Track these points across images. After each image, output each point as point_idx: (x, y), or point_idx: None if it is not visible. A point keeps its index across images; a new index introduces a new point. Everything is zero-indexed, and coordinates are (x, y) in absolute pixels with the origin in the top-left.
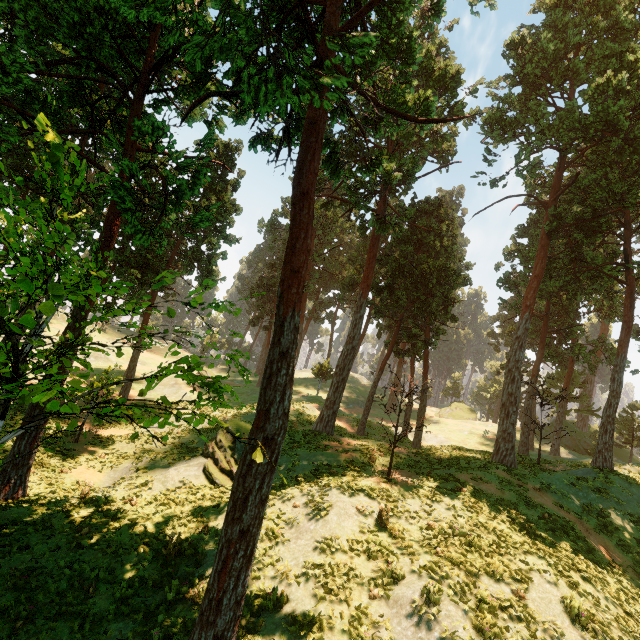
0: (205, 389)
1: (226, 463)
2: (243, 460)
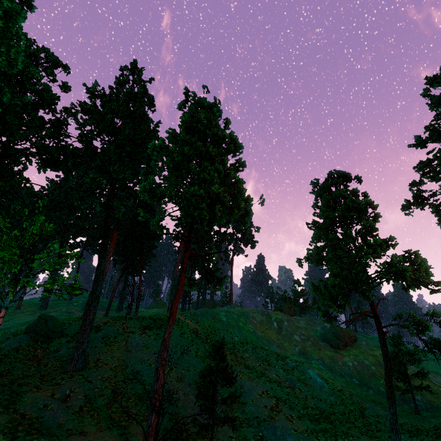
0: None
1: (44, 332)
2: (89, 303)
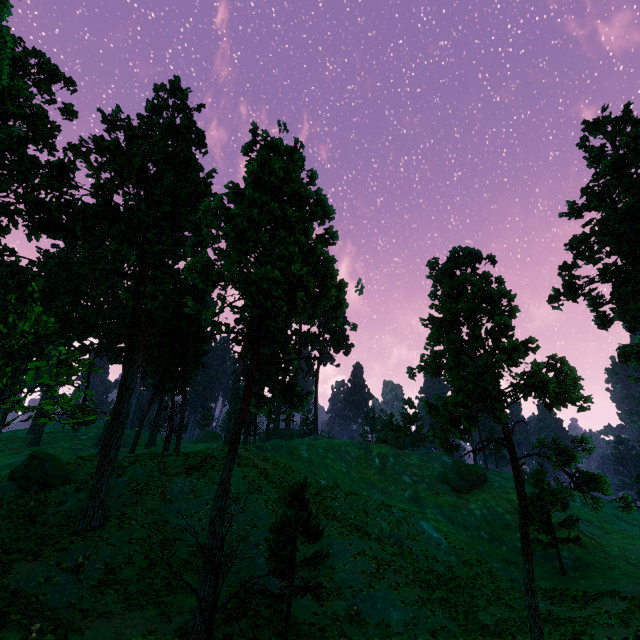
0: None
1: (39, 477)
2: (109, 433)
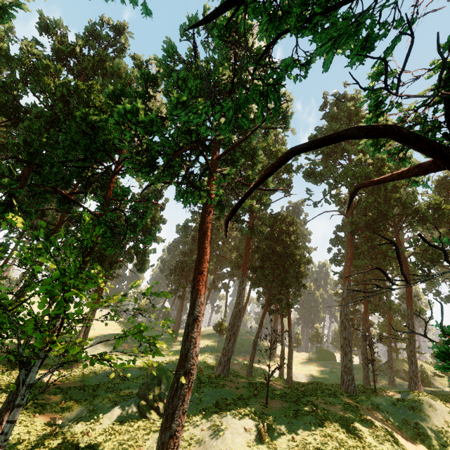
0: (135, 346)
1: (154, 401)
2: (172, 387)
